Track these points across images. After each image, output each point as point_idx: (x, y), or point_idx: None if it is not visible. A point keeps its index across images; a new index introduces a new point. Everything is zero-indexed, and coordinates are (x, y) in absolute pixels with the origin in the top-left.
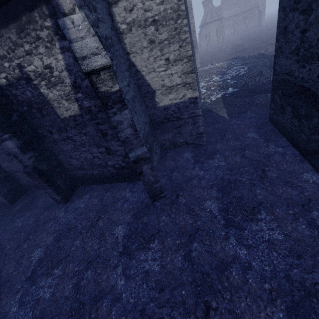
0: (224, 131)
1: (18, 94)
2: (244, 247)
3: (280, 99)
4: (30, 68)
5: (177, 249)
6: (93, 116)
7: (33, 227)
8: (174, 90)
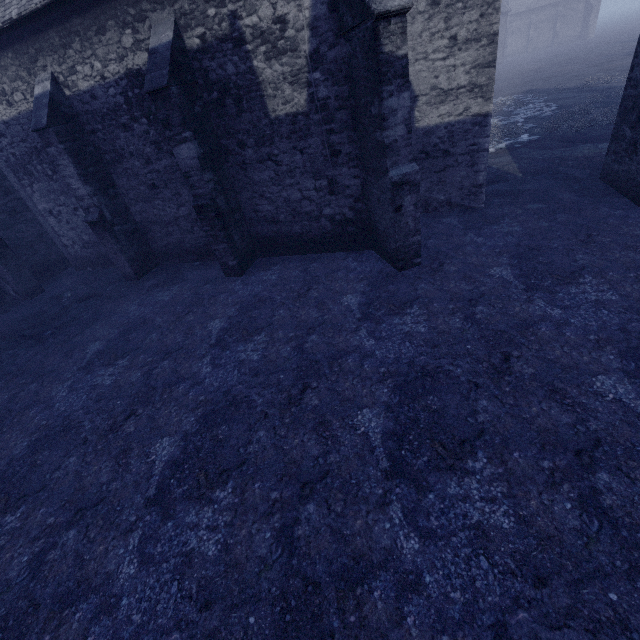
0: (516, 192)
1: (211, 68)
2: (559, 308)
3: (631, 129)
4: (249, 21)
5: (452, 313)
6: (327, 116)
7: (193, 300)
8: (451, 99)
